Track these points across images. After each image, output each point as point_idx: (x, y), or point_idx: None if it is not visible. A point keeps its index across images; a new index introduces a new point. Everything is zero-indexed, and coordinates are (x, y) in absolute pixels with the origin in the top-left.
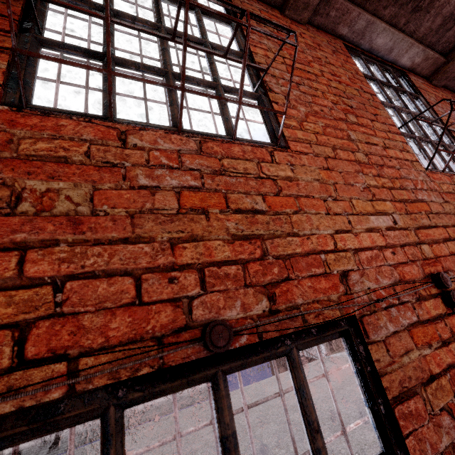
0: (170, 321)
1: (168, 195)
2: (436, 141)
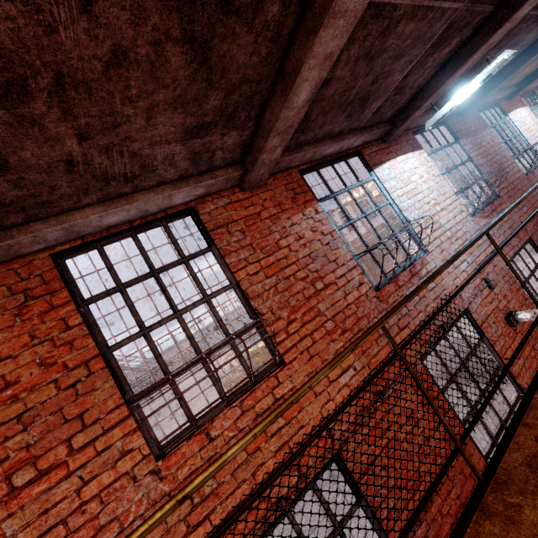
0: None
1: None
2: (212, 350)
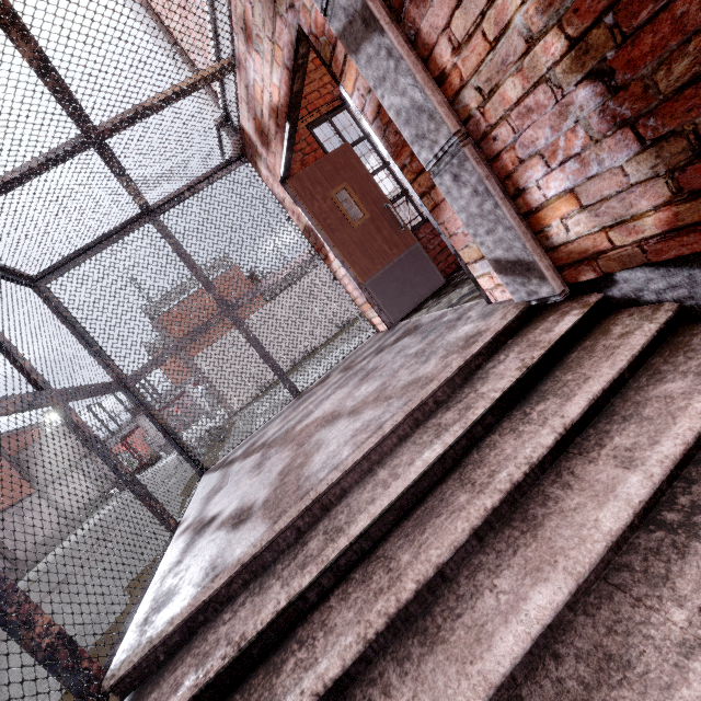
0: (330, 98)
1: (310, 64)
2: None
